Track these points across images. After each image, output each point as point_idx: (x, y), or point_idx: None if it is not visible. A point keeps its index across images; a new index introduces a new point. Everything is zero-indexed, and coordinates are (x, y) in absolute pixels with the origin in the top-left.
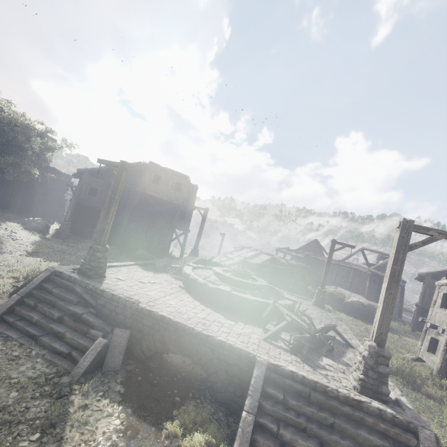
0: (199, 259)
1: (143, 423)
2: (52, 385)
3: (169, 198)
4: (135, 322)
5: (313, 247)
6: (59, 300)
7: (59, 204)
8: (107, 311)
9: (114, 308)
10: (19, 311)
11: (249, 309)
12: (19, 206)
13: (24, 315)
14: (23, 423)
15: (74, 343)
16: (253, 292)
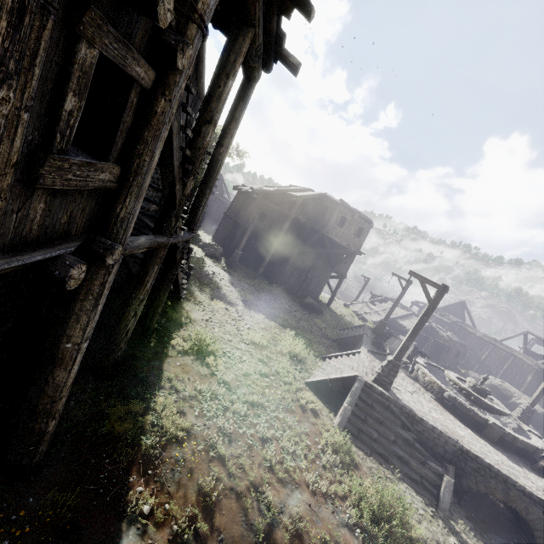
0: (412, 348)
1: None
2: (440, 520)
3: (347, 244)
4: (457, 459)
5: (456, 309)
6: (383, 418)
7: None
8: (425, 439)
9: (434, 439)
10: (356, 423)
11: (517, 447)
12: None
13: (362, 428)
14: None
15: (421, 472)
16: (493, 415)
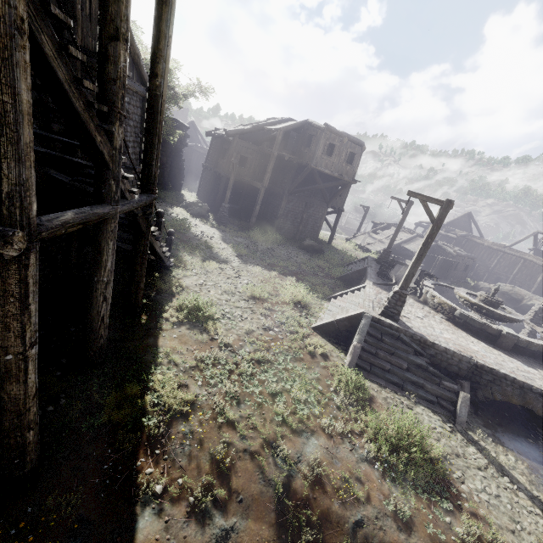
0: (419, 272)
1: (537, 464)
2: (458, 433)
3: (340, 175)
4: (472, 374)
5: (462, 222)
6: (394, 349)
7: (177, 165)
8: (438, 361)
9: (447, 360)
10: (368, 358)
11: (531, 351)
12: None
13: (374, 363)
14: (487, 468)
15: (436, 393)
16: (506, 323)
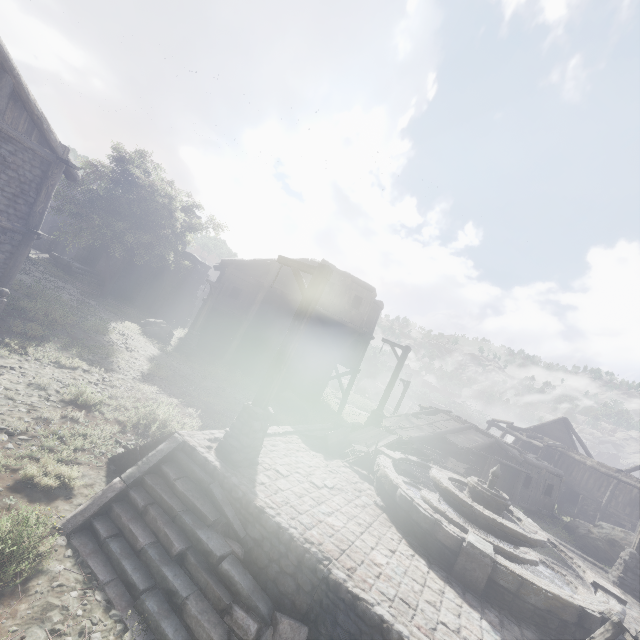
0: (394, 439)
1: None
2: None
3: (341, 318)
4: (319, 608)
5: (557, 430)
6: (184, 509)
7: (188, 301)
8: (264, 559)
9: (279, 557)
10: (119, 516)
11: (535, 609)
12: (142, 298)
13: (125, 528)
14: None
15: (201, 634)
16: (516, 547)
